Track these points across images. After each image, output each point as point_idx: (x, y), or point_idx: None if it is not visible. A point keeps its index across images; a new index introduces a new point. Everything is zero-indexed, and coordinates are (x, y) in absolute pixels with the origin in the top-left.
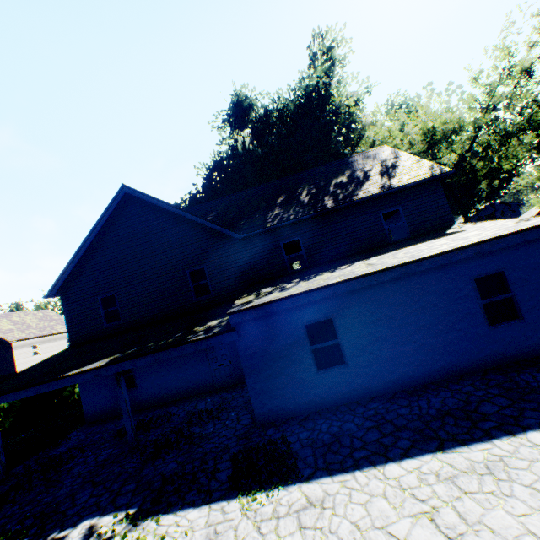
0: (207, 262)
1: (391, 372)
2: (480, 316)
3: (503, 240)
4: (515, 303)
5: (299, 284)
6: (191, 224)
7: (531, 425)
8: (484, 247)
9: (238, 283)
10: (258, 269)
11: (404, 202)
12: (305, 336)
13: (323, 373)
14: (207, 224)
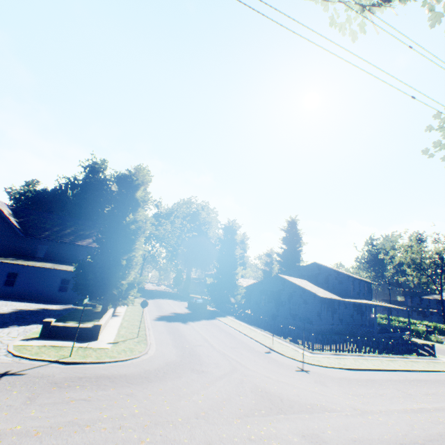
0: (4, 238)
1: (25, 293)
2: (58, 288)
3: (75, 272)
4: (68, 288)
5: (20, 261)
6: (8, 221)
7: (28, 302)
8: (70, 272)
9: (11, 251)
10: (23, 250)
11: (92, 252)
12: (7, 275)
13: (5, 286)
14: (13, 225)
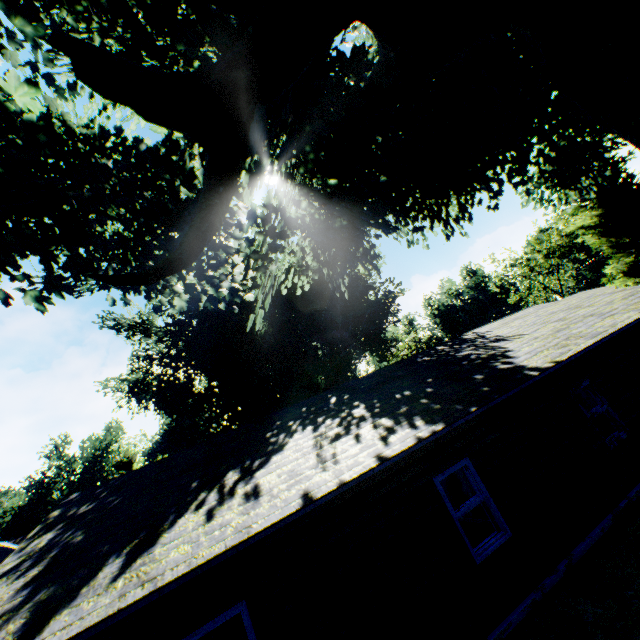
0: None
1: None
2: None
3: None
4: None
5: None
6: None
7: None
8: None
9: None
10: None
11: None
12: None
13: None
14: None
